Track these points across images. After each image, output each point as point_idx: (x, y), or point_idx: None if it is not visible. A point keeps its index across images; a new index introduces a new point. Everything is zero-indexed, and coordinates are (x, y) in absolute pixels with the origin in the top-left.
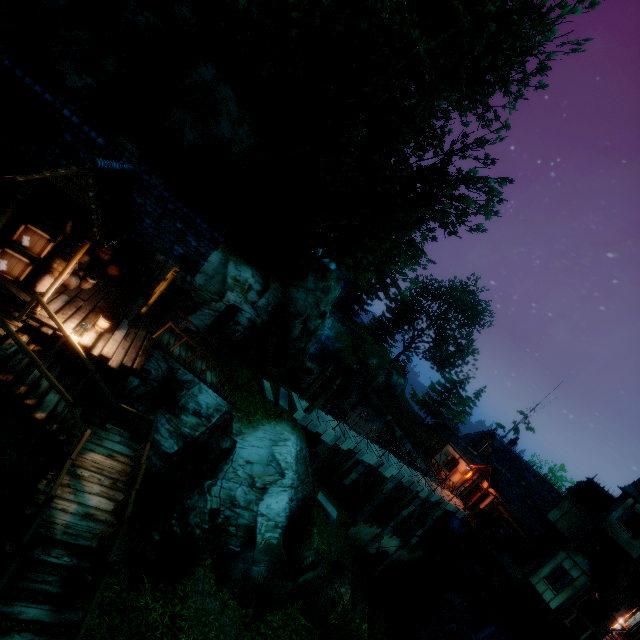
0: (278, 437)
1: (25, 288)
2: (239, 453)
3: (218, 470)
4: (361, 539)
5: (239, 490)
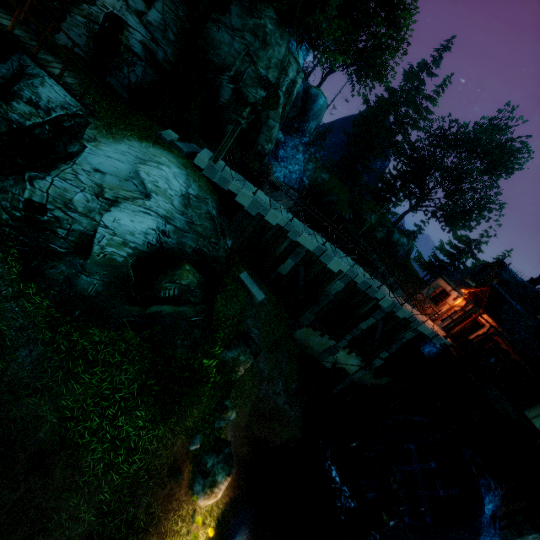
0: (148, 157)
1: None
2: (86, 158)
3: (54, 169)
4: (312, 349)
5: (79, 195)
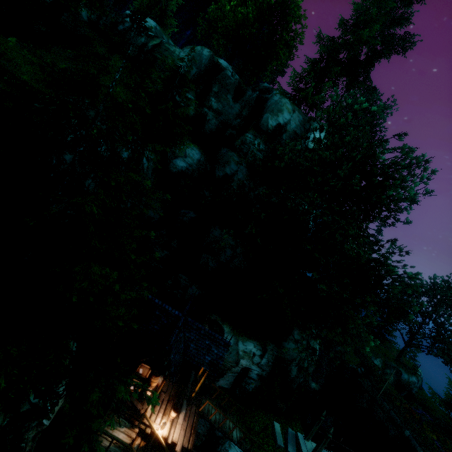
0: None
1: (140, 397)
2: None
3: None
4: None
5: None
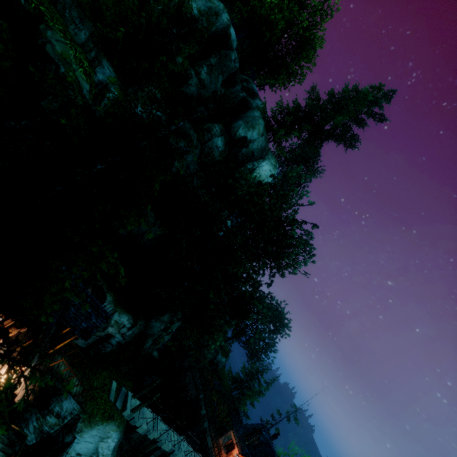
0: (105, 435)
1: None
2: (74, 447)
3: None
4: None
5: None
